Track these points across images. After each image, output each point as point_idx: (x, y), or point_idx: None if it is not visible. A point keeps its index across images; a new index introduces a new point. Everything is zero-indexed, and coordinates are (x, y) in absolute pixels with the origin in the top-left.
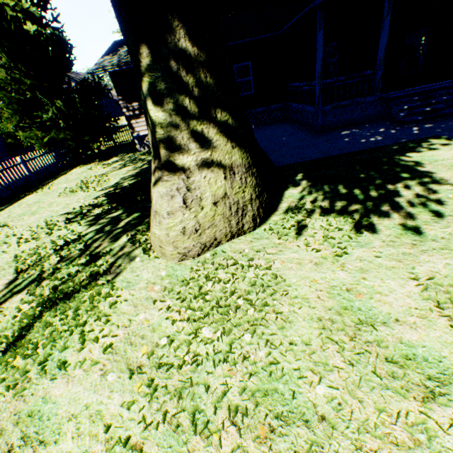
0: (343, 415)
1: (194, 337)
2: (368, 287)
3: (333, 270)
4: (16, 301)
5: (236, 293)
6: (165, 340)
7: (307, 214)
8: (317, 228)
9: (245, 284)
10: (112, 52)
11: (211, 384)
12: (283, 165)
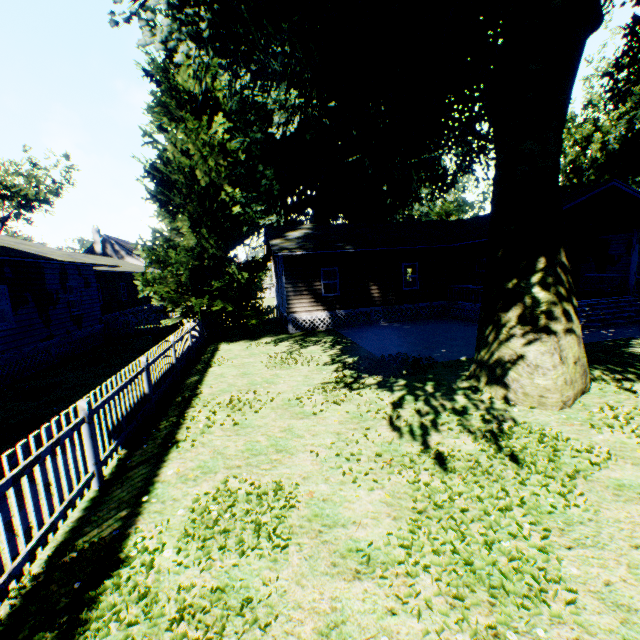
0: None
1: None
2: None
3: None
4: (439, 439)
5: None
6: None
7: (617, 381)
8: None
9: None
10: (278, 236)
11: None
12: None
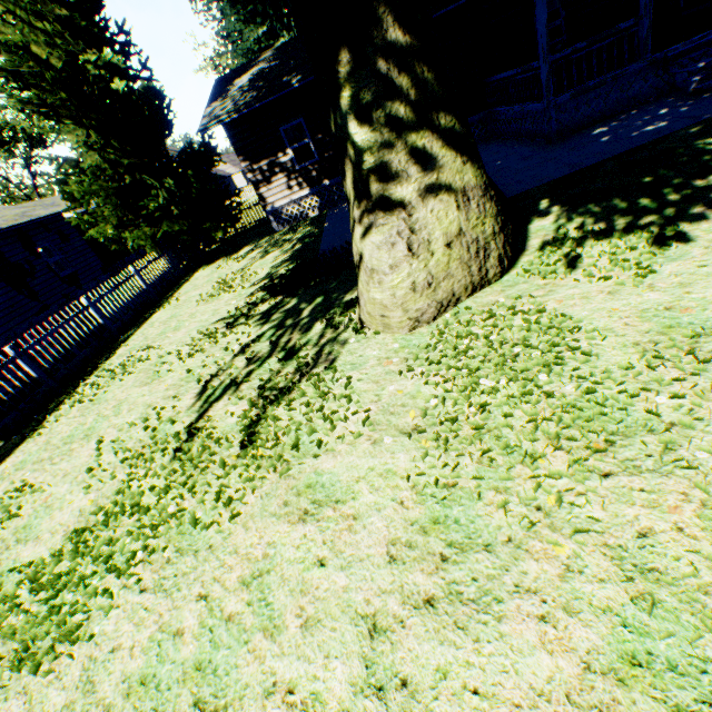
0: (698, 417)
1: (471, 392)
2: (696, 300)
3: (637, 294)
4: (220, 408)
5: (506, 344)
6: (435, 400)
7: (575, 244)
8: (596, 256)
9: (514, 334)
10: (220, 95)
11: (514, 425)
12: (512, 197)
